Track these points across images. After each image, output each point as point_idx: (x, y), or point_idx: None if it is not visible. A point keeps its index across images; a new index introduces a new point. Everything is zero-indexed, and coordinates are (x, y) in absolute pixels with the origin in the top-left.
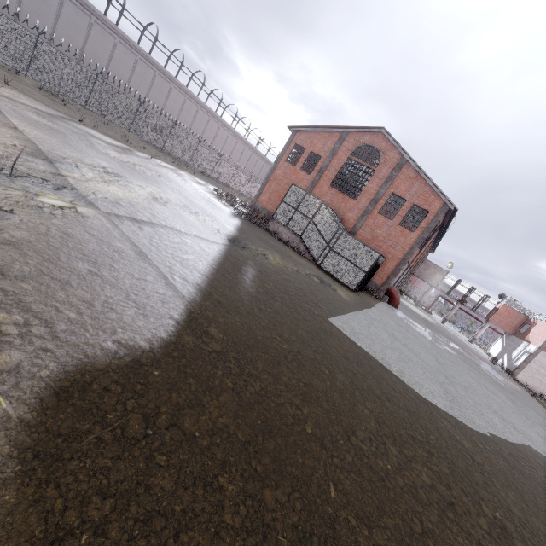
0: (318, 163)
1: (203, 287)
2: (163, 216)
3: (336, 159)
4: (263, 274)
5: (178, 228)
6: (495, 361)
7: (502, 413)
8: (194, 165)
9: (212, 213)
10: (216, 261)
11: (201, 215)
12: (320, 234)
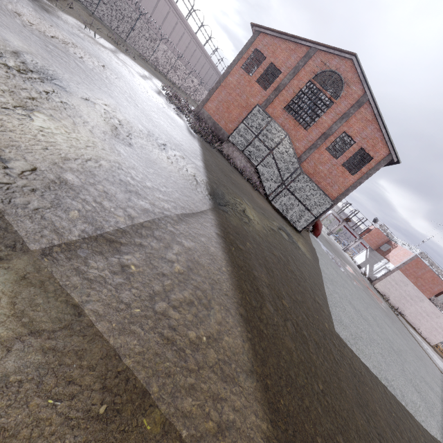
0: (277, 79)
1: (273, 437)
2: (138, 181)
3: (297, 80)
4: (268, 270)
5: (165, 208)
6: (359, 268)
7: (422, 374)
8: (132, 43)
9: (177, 140)
10: (235, 287)
11: (170, 148)
12: (277, 169)
